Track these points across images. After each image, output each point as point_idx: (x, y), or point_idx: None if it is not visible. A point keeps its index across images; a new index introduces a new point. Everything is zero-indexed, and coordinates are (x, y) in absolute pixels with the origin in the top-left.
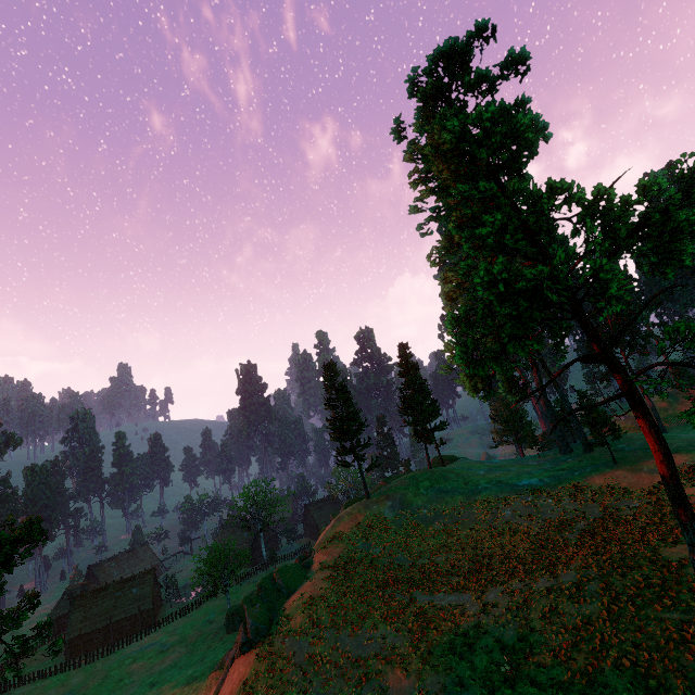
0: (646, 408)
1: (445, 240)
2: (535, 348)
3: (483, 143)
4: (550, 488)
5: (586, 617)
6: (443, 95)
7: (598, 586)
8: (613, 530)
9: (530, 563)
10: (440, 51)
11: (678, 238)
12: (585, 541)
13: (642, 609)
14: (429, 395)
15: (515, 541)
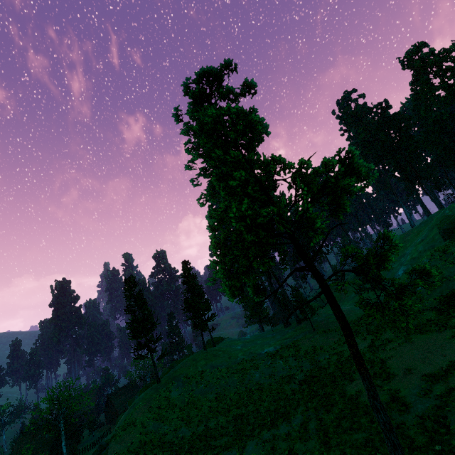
0: (335, 300)
1: (210, 190)
2: (271, 263)
3: (232, 129)
4: (280, 352)
5: (312, 451)
6: (207, 100)
7: (316, 424)
8: (318, 377)
9: (273, 413)
10: (203, 71)
11: (342, 195)
12: (304, 388)
13: (342, 435)
14: (203, 296)
15: (263, 397)
